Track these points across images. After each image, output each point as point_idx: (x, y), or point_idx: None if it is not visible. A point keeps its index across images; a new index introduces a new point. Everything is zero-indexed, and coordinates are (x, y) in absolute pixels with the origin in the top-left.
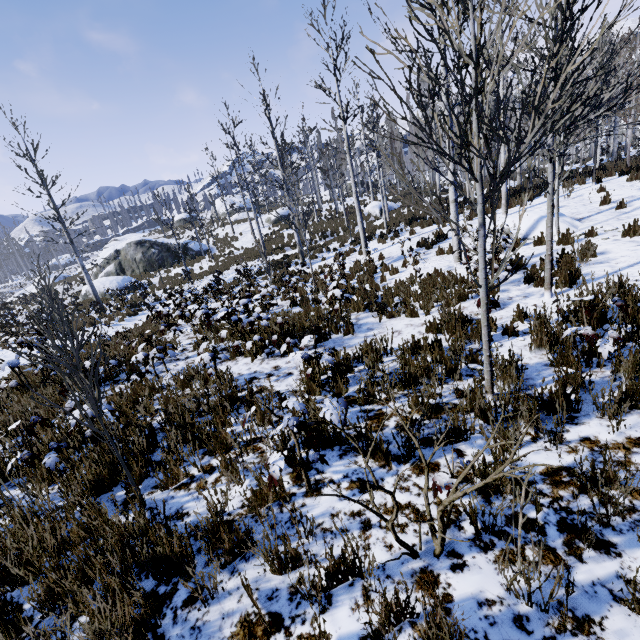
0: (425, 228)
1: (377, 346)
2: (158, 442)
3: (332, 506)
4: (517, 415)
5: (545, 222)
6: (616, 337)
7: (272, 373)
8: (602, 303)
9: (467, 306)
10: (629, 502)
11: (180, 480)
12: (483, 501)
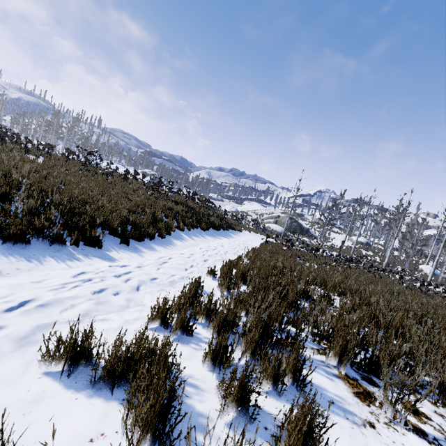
0: None
1: None
2: None
3: None
4: None
5: None
6: None
7: None
8: None
9: None
10: None
11: None
12: None
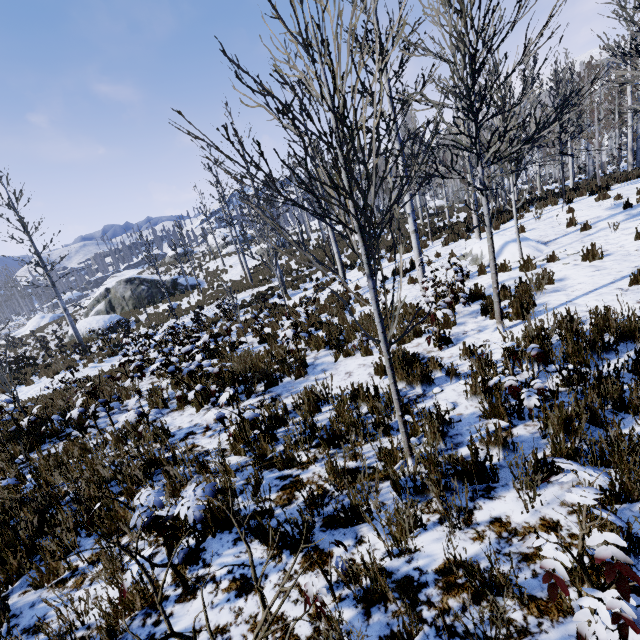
0: (404, 255)
1: (323, 391)
2: (60, 520)
3: (199, 617)
4: (427, 488)
5: (510, 247)
6: (541, 388)
7: (210, 427)
8: (521, 351)
9: (422, 342)
10: (523, 619)
11: (60, 574)
12: (362, 613)
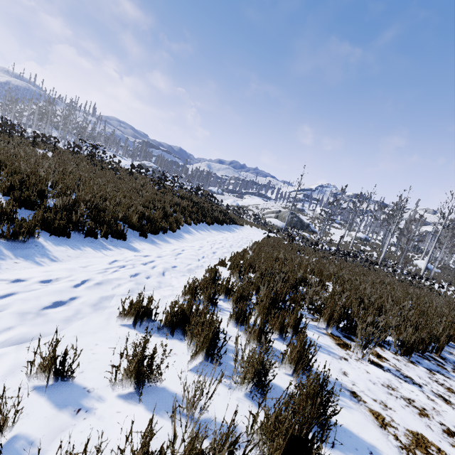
0: None
1: None
2: None
3: None
4: None
5: None
6: None
7: None
8: None
9: None
10: None
11: None
12: None
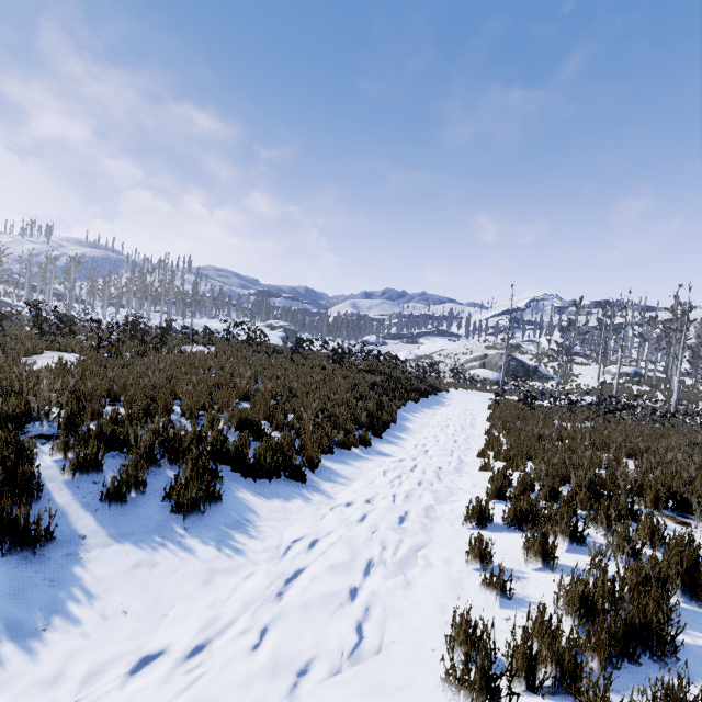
0: None
1: None
2: None
3: None
4: None
5: None
6: None
7: None
8: None
9: None
10: None
11: None
12: None
